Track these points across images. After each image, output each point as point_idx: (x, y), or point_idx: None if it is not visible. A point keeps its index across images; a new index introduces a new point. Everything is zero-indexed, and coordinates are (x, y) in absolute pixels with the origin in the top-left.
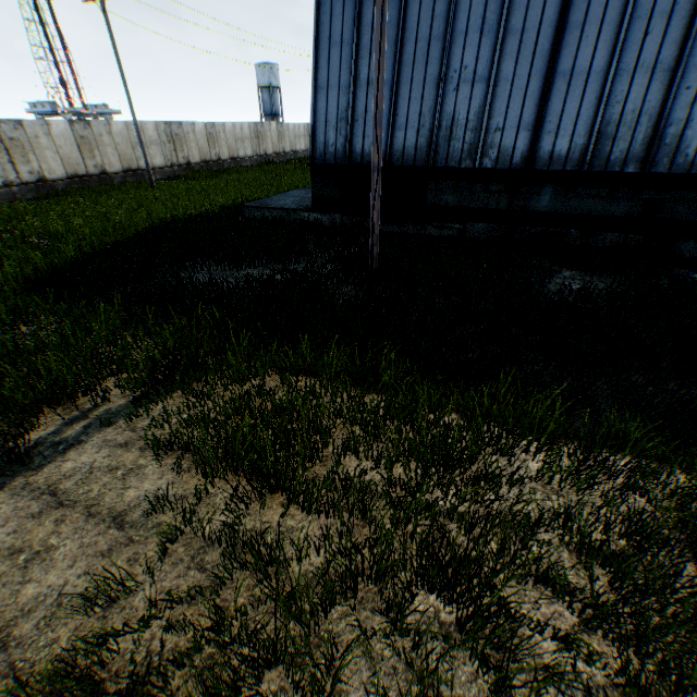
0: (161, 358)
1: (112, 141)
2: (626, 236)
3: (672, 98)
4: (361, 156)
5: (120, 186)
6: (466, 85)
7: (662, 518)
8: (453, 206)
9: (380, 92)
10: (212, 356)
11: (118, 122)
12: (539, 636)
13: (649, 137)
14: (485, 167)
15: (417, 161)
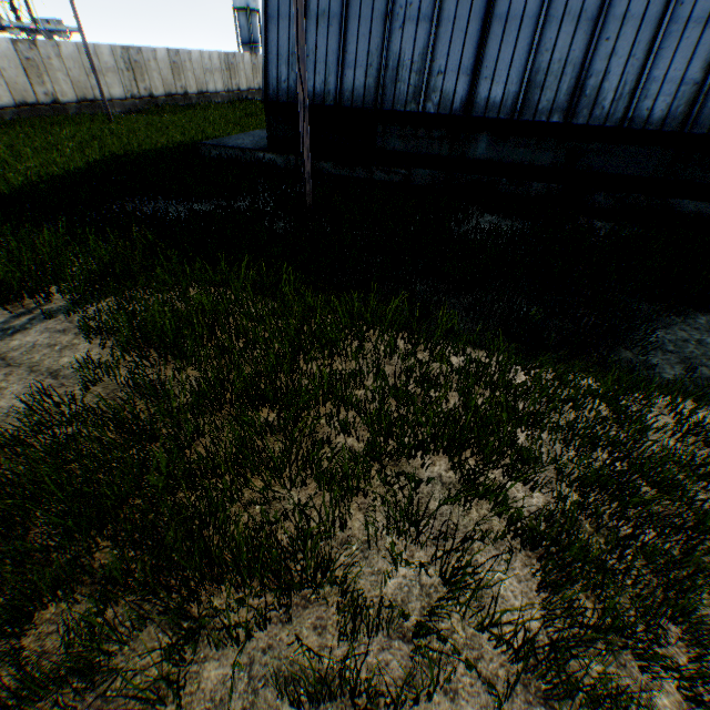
0: (99, 272)
1: (63, 65)
2: (550, 186)
3: (594, 49)
4: (312, 95)
5: (75, 119)
6: (411, 24)
7: (440, 369)
8: (400, 151)
9: (300, 28)
10: (146, 272)
11: (68, 44)
12: (336, 432)
13: (573, 88)
14: (428, 111)
15: (366, 103)
